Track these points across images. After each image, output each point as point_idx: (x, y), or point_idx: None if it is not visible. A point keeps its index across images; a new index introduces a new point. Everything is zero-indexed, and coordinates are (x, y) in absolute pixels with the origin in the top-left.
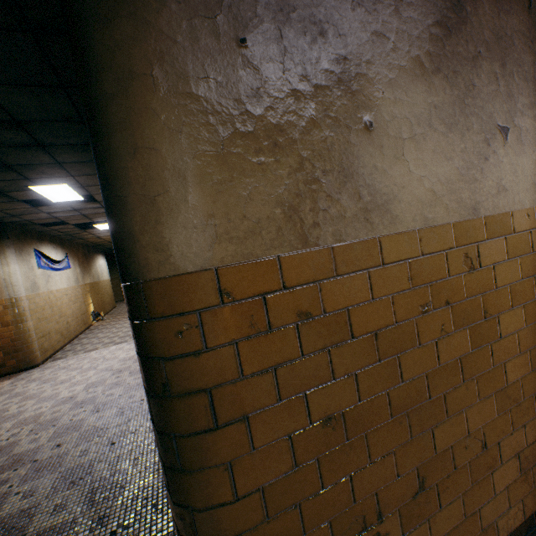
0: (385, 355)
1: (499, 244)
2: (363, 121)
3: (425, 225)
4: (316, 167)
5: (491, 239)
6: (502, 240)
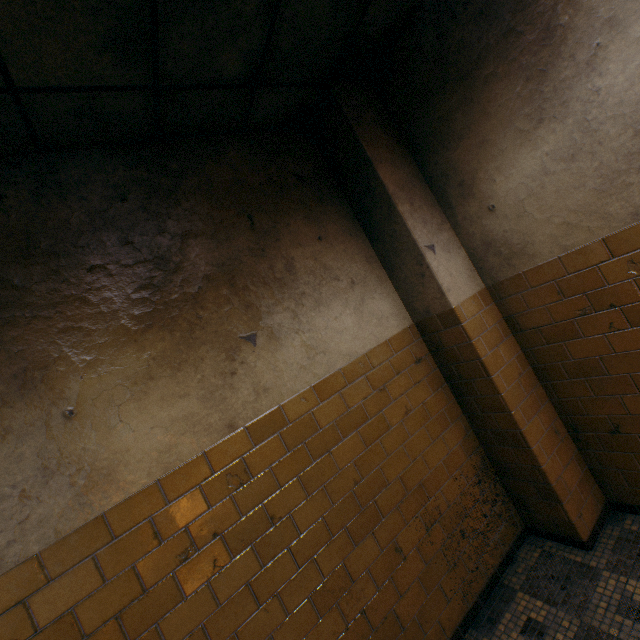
0: (139, 632)
1: (274, 443)
2: (61, 413)
3: (167, 471)
4: (2, 486)
5: (261, 443)
6: (277, 437)
